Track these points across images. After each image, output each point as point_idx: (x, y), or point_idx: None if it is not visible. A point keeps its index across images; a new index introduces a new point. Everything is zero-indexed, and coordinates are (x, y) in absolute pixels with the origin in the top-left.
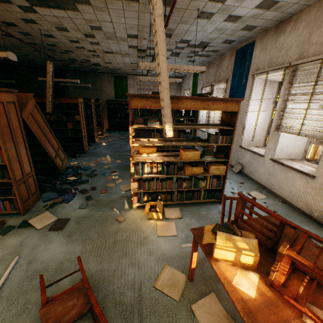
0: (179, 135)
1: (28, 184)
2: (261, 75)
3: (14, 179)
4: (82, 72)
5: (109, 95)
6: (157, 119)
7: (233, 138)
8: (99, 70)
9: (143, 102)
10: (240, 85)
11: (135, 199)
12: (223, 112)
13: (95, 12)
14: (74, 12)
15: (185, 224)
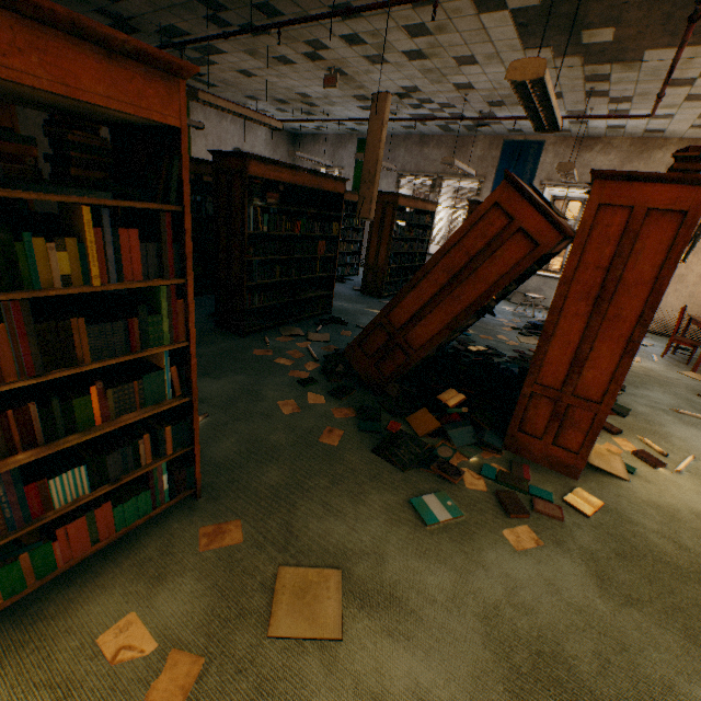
0: None
1: None
2: (556, 187)
3: None
4: None
5: None
6: None
7: None
8: None
9: None
10: None
11: None
12: None
13: None
14: (520, 46)
15: None
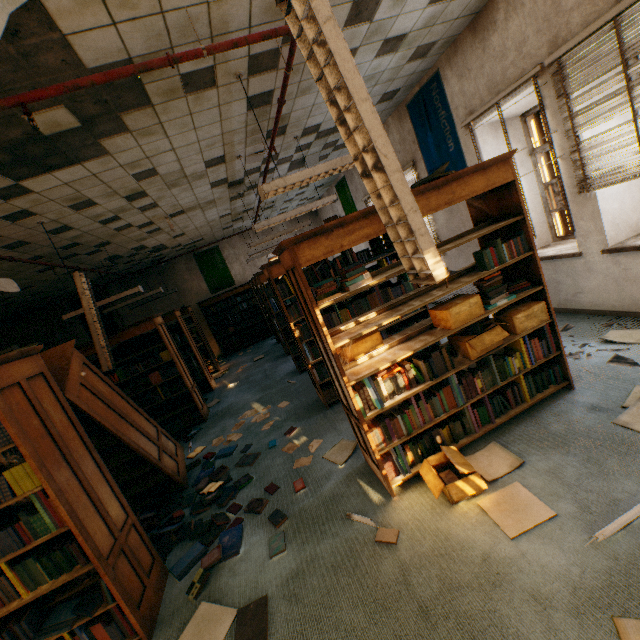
0: (386, 294)
1: (131, 554)
2: (484, 117)
3: (100, 558)
4: (134, 275)
5: (198, 292)
6: (362, 268)
7: (531, 235)
8: (165, 257)
9: (322, 244)
10: (448, 155)
11: (387, 470)
12: (471, 202)
13: (138, 143)
14: (100, 159)
15: (545, 474)
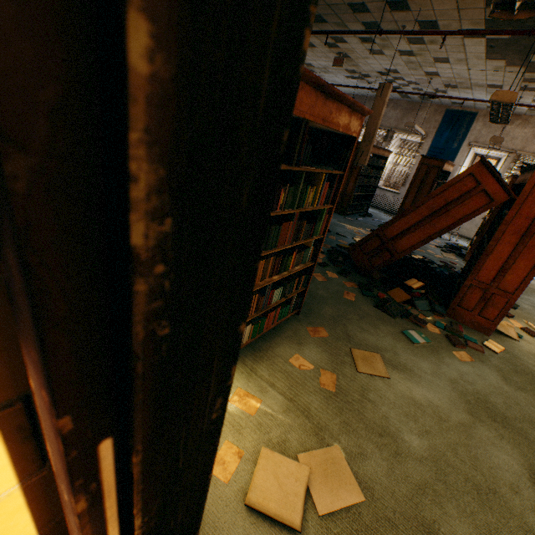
0: None
1: None
2: (480, 148)
3: None
4: None
5: None
6: None
7: None
8: None
9: None
10: (450, 148)
11: None
12: None
13: (489, 65)
14: (484, 57)
15: None
